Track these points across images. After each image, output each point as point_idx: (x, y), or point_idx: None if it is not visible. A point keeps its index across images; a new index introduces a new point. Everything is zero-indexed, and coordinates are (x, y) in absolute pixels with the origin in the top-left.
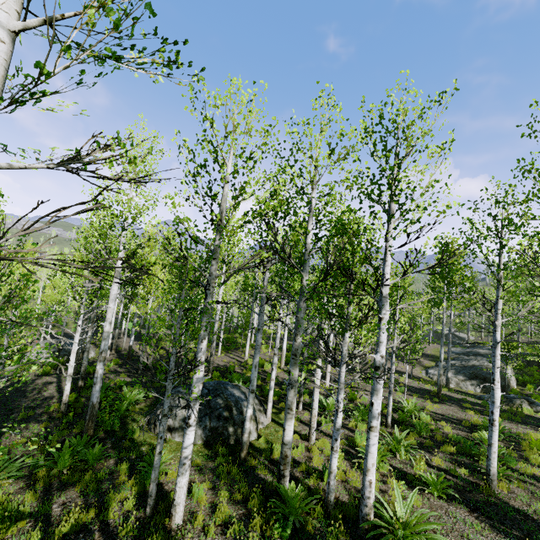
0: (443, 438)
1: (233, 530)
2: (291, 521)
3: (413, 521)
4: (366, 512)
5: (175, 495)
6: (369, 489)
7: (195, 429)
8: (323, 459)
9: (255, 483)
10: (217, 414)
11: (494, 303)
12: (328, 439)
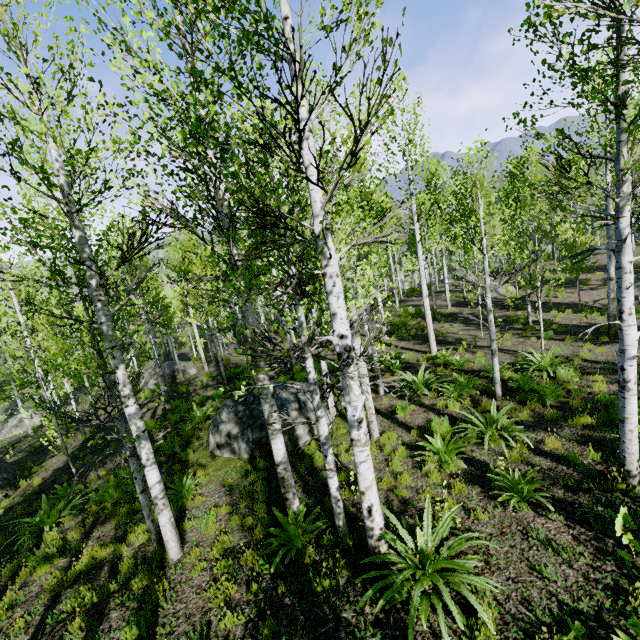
0: (582, 403)
1: (220, 566)
2: (279, 556)
3: (444, 553)
4: (372, 544)
5: (162, 533)
6: (368, 518)
7: (156, 467)
8: (380, 460)
9: (276, 502)
10: (259, 424)
11: (614, 160)
12: (400, 430)
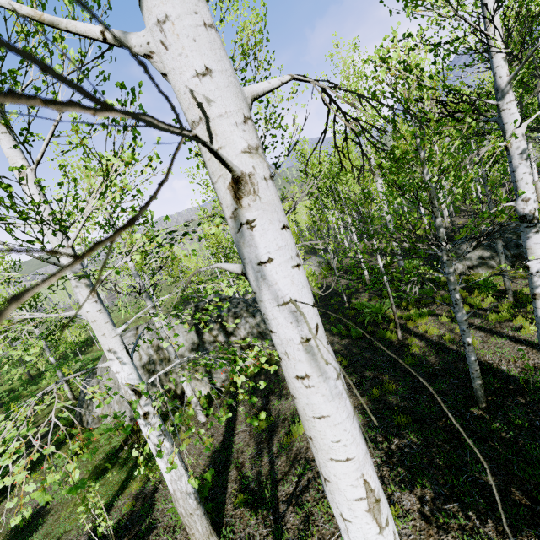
0: None
1: None
2: None
3: None
4: None
5: None
6: None
7: None
8: None
9: None
10: (513, 245)
11: None
12: None
